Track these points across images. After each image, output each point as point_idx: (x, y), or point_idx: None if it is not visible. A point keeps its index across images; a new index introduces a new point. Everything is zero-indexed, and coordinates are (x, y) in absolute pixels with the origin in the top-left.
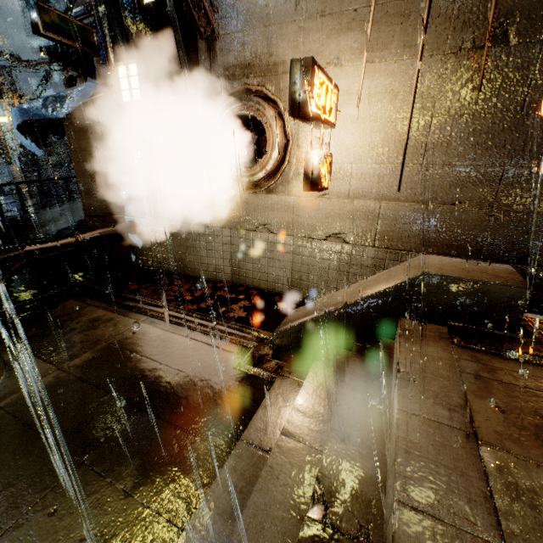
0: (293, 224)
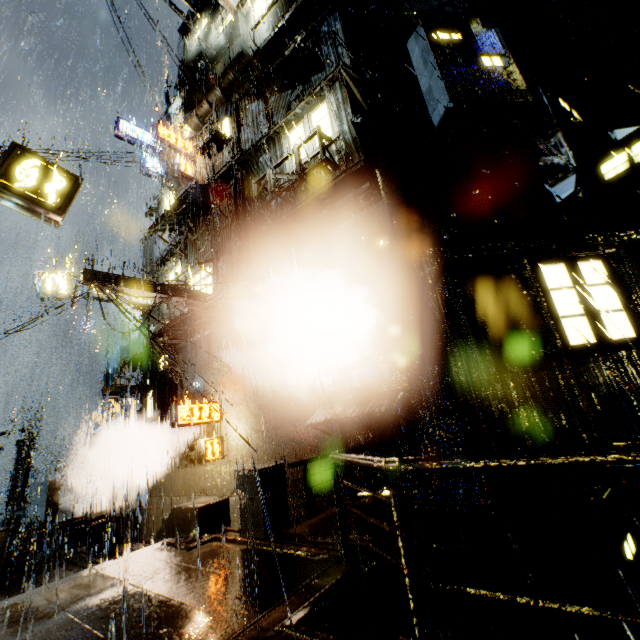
0: (217, 486)
